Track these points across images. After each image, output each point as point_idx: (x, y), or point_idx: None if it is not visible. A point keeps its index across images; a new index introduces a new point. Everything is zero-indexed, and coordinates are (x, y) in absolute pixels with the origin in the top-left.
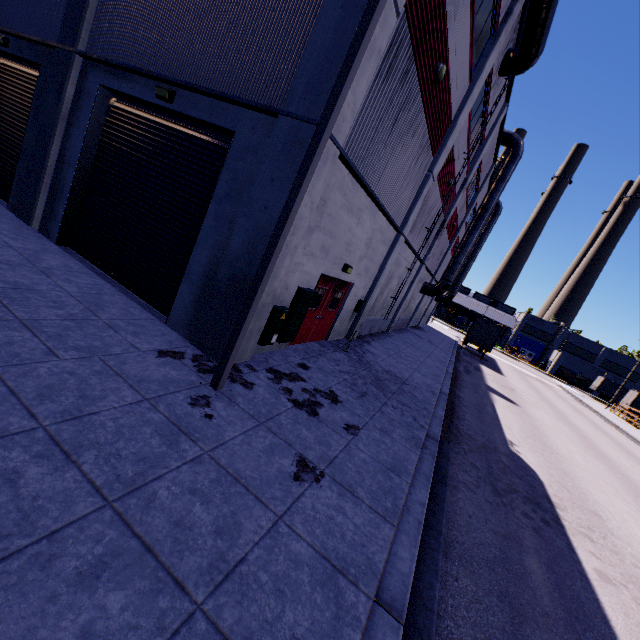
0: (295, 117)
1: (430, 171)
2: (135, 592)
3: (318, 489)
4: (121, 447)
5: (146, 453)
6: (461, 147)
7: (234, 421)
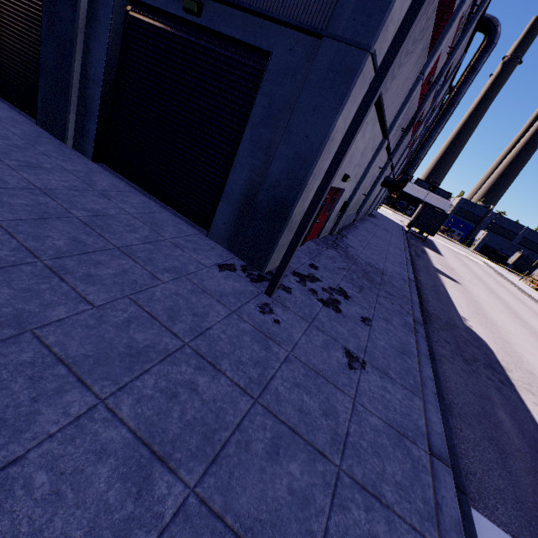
0: (343, 41)
1: (422, 73)
2: (302, 462)
3: (366, 374)
4: (239, 355)
5: (256, 358)
6: (448, 41)
7: (293, 324)
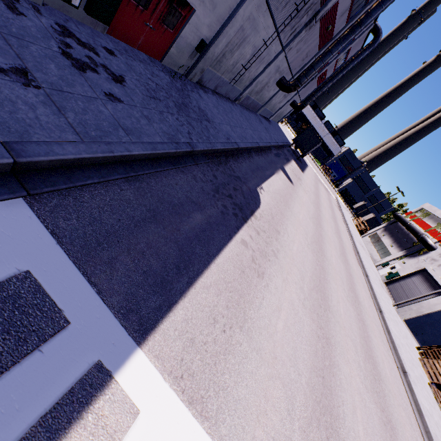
0: None
1: None
2: None
3: (20, 87)
4: None
5: None
6: None
7: None
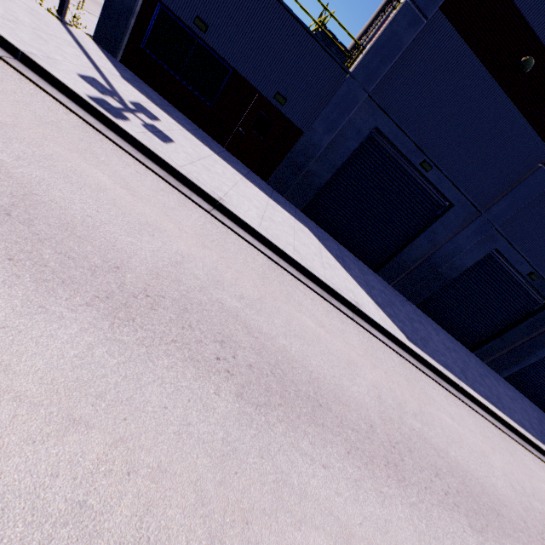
0: None
1: None
2: None
3: None
4: None
5: None
6: None
7: None
